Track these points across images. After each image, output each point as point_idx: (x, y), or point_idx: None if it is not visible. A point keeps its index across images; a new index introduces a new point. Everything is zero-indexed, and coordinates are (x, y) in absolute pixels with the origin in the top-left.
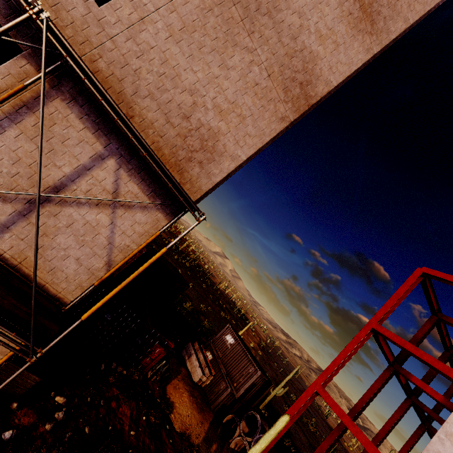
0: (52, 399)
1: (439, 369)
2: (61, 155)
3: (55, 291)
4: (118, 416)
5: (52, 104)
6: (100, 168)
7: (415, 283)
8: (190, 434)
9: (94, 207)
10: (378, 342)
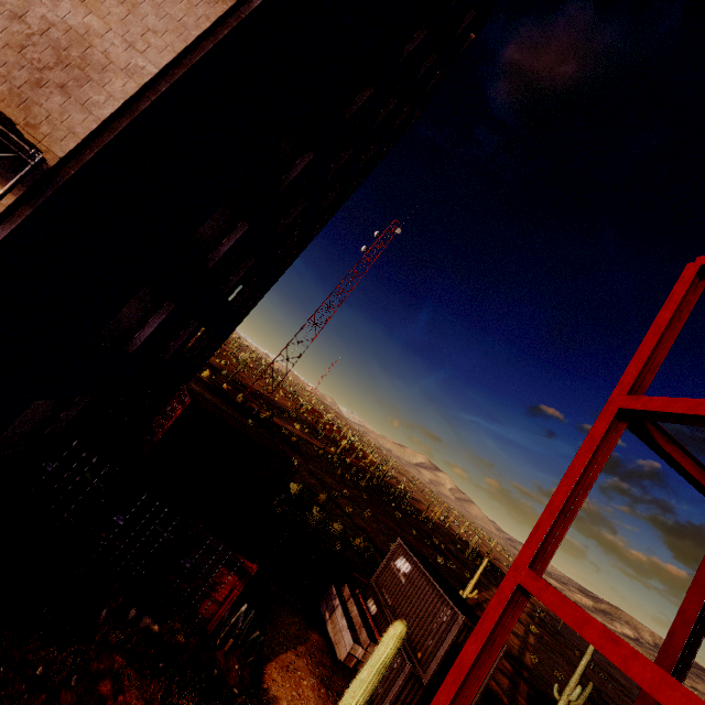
0: None
1: None
2: None
3: None
4: None
5: None
6: None
7: (694, 295)
8: None
9: None
10: (658, 451)
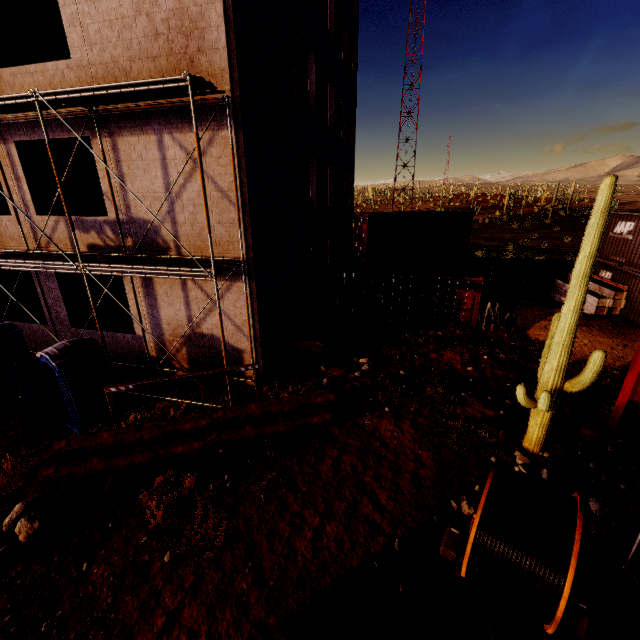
0: (356, 362)
1: None
2: (150, 169)
3: (232, 256)
4: (443, 362)
5: (120, 146)
6: (167, 151)
7: None
8: None
9: (191, 179)
10: None
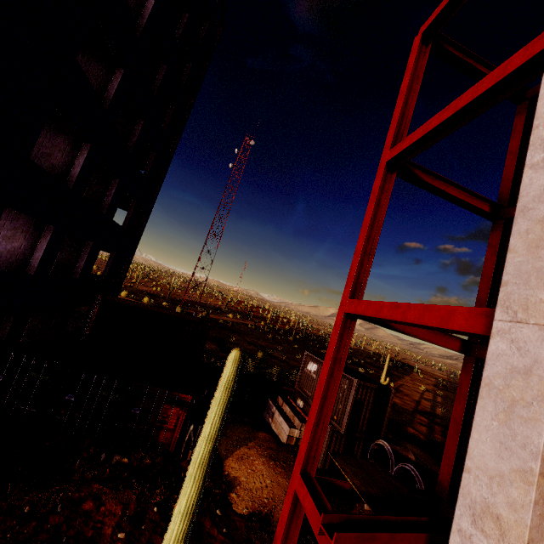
0: None
1: (489, 87)
2: None
3: None
4: (95, 519)
5: None
6: None
7: (424, 60)
8: (270, 512)
9: None
10: (428, 188)
